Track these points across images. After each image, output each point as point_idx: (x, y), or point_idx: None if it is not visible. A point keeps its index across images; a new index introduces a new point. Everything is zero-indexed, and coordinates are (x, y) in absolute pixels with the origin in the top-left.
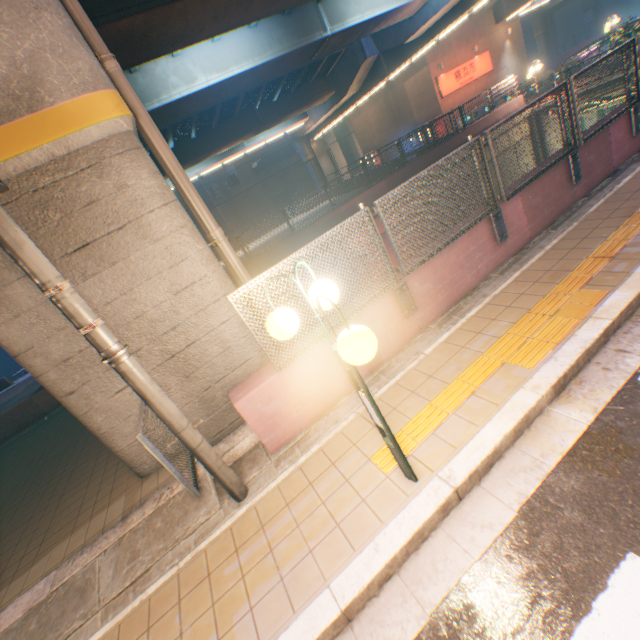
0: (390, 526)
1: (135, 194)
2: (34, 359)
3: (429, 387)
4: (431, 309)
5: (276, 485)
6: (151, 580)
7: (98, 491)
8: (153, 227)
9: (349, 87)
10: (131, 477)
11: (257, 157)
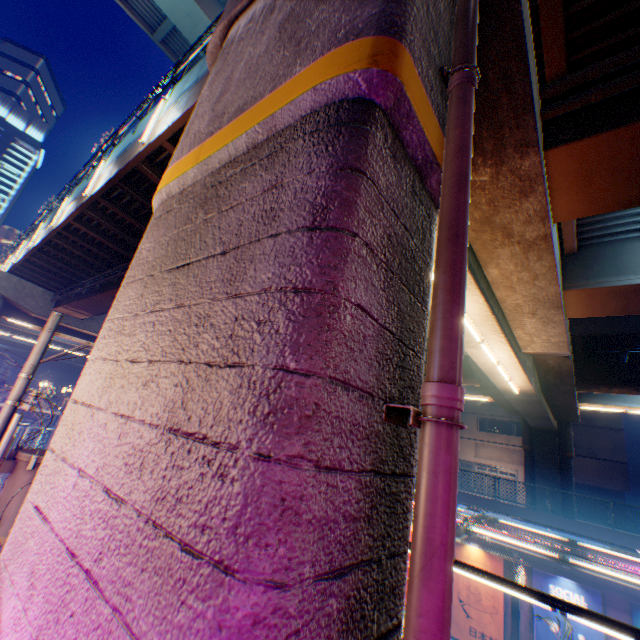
0: None
1: None
2: None
3: None
4: None
5: None
6: None
7: None
8: None
9: None
10: None
11: None
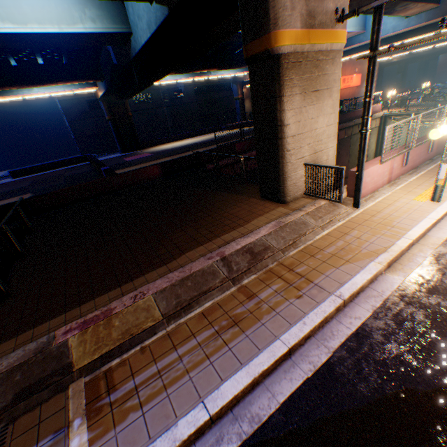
0: (437, 209)
1: (335, 77)
2: (286, 130)
3: (421, 187)
4: (406, 168)
5: (371, 205)
6: (334, 223)
7: (253, 208)
8: (333, 94)
9: None
10: (273, 204)
11: (199, 84)
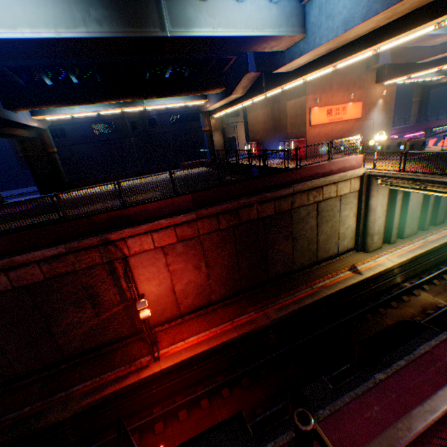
0: None
1: None
2: None
3: None
4: None
5: None
6: None
7: None
8: None
9: (234, 89)
10: None
11: (177, 112)
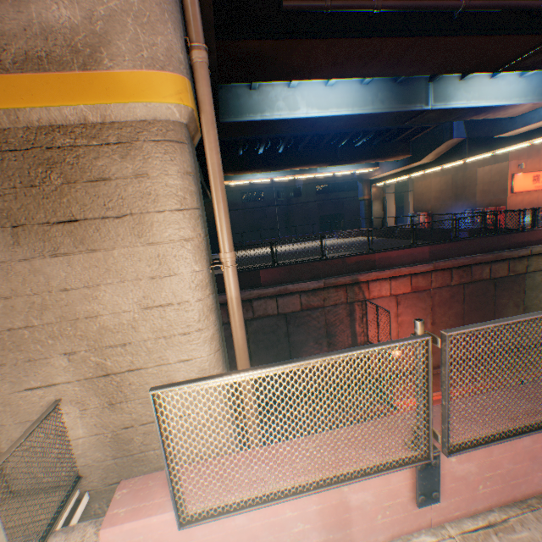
0: None
1: (152, 187)
2: None
3: None
4: (460, 500)
5: None
6: None
7: None
8: (154, 228)
9: (425, 155)
10: None
11: (323, 181)
